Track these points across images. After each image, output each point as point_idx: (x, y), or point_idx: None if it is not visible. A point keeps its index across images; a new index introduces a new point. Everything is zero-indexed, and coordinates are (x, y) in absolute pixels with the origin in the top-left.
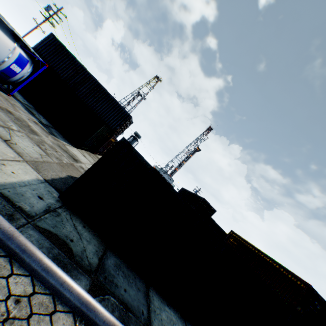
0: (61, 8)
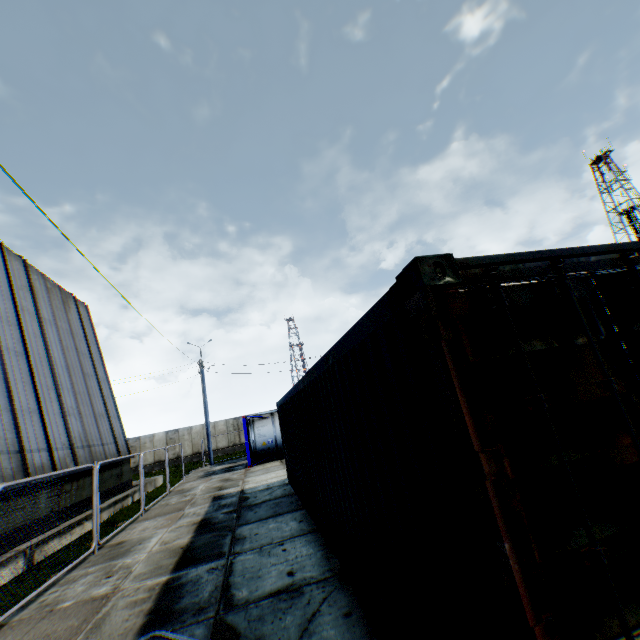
0: None
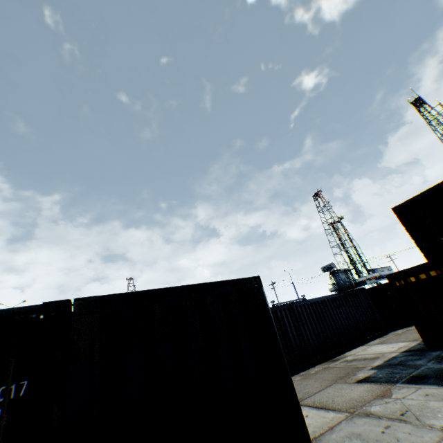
0: None
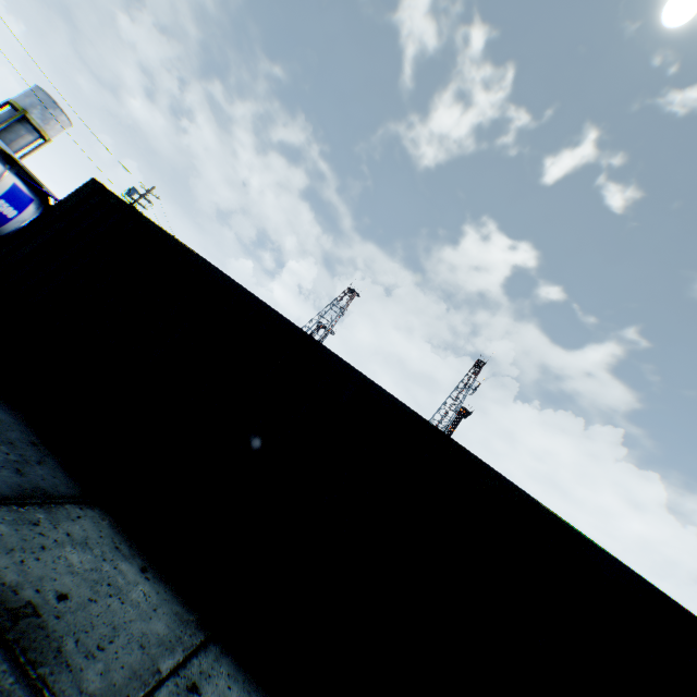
0: (152, 188)
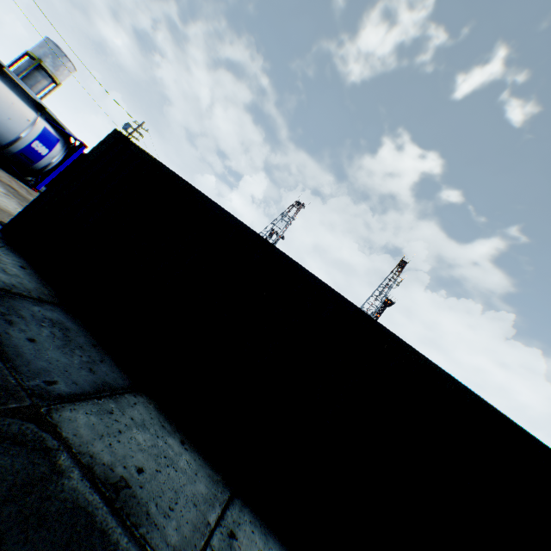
0: (142, 123)
